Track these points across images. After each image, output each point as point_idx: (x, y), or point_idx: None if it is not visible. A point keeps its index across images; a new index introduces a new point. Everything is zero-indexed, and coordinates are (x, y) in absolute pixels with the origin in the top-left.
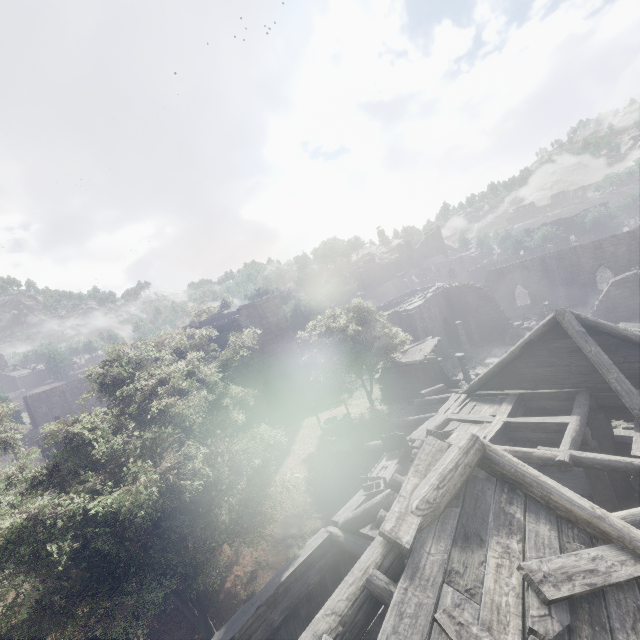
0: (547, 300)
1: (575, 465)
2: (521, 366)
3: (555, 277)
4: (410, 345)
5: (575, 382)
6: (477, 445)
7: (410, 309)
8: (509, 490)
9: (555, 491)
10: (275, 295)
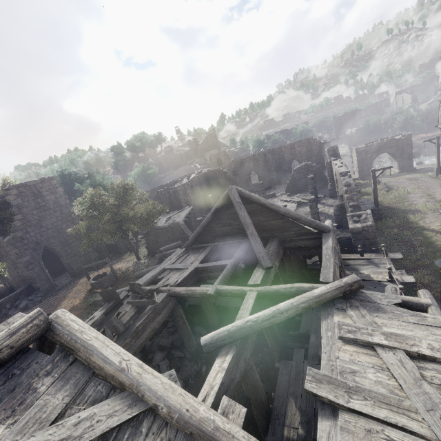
0: (267, 180)
1: (219, 295)
2: (214, 226)
3: (271, 166)
4: (173, 213)
5: (243, 235)
6: (36, 321)
7: (176, 187)
8: (61, 358)
9: (96, 352)
10: (51, 176)
